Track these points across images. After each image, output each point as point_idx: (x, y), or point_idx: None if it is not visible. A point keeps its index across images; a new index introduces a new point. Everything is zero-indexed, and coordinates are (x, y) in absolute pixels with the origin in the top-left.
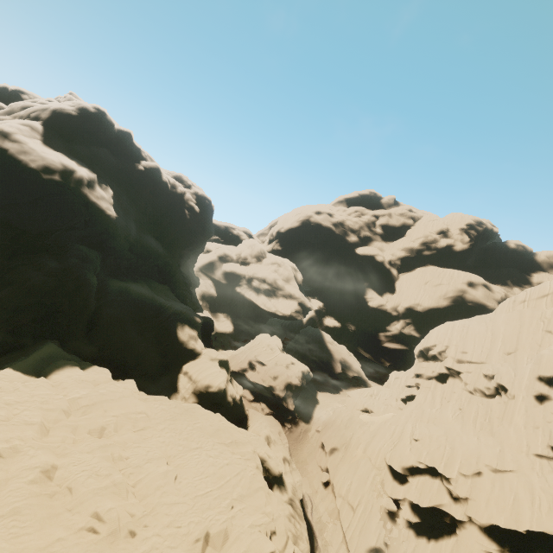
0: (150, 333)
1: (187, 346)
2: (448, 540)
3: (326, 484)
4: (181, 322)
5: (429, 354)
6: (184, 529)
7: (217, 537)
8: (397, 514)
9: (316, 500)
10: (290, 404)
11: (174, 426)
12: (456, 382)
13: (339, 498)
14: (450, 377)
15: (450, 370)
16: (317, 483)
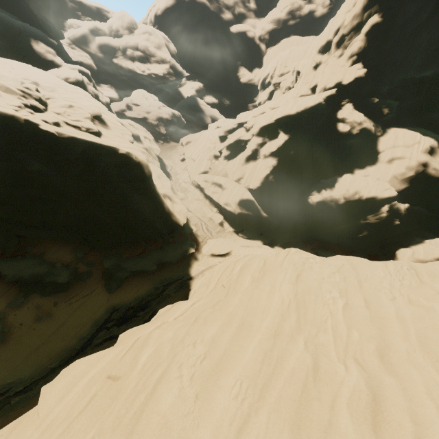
0: (3, 41)
1: (45, 57)
2: (242, 153)
3: (183, 160)
4: (34, 39)
5: (265, 83)
6: (14, 73)
7: (46, 88)
8: (220, 157)
9: (175, 167)
10: (162, 130)
11: (22, 68)
12: (277, 92)
13: (187, 159)
14: (275, 91)
15: (275, 85)
16: (177, 161)
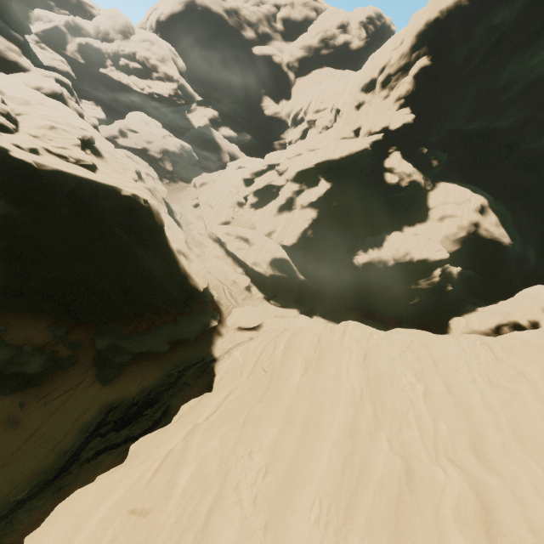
0: None
1: (5, 56)
2: (274, 201)
3: (196, 206)
4: None
5: (298, 119)
6: None
7: (15, 99)
8: (245, 204)
9: (186, 214)
10: (168, 166)
11: None
12: (312, 131)
13: (202, 205)
14: (309, 129)
15: (310, 122)
16: (188, 206)
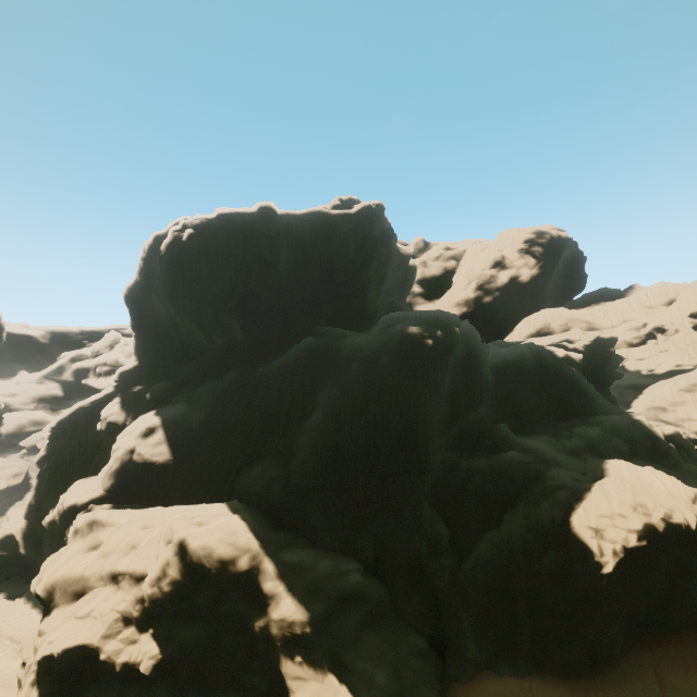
0: None
1: None
2: None
3: None
4: None
5: None
6: None
7: None
8: None
9: None
10: None
11: None
12: None
13: None
14: None
15: None
16: None
